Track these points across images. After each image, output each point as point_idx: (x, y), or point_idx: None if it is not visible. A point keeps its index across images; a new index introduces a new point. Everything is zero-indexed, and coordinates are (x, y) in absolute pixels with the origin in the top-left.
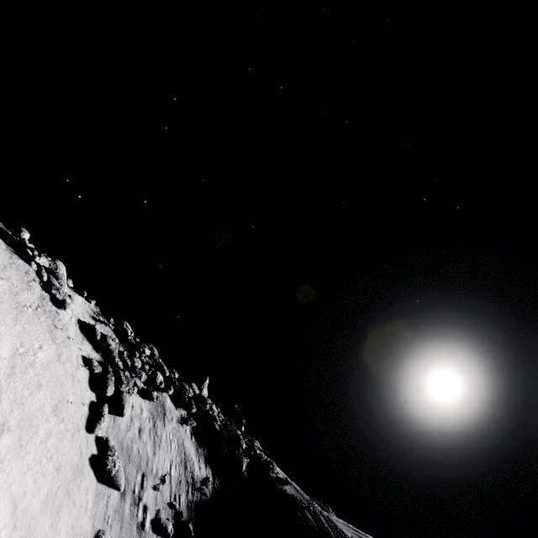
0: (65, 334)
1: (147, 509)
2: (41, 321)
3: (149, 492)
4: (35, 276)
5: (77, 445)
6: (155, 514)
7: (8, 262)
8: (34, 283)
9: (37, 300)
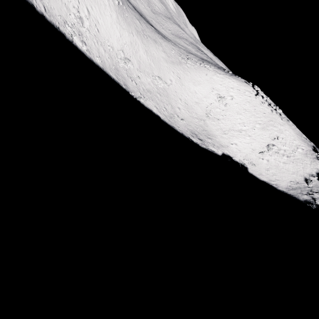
0: (315, 164)
1: (313, 195)
2: (310, 159)
3: (317, 195)
4: (315, 155)
5: (303, 174)
6: (315, 198)
7: (308, 150)
8: (313, 155)
9: (312, 157)
